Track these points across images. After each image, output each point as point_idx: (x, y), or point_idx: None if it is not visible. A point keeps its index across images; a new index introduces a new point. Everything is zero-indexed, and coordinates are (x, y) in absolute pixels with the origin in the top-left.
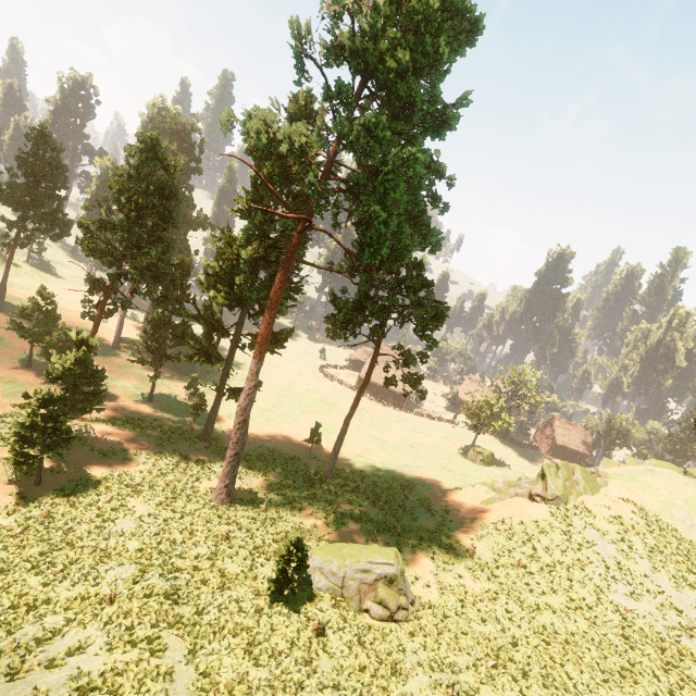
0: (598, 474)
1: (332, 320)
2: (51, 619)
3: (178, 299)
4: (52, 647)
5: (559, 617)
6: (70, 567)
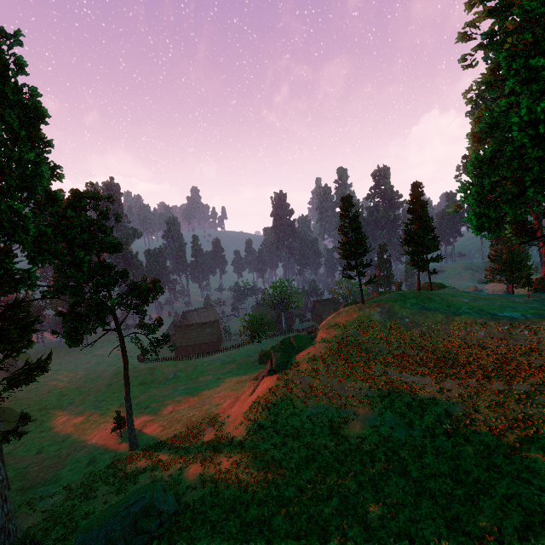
0: (313, 332)
1: (66, 333)
2: None
3: None
4: None
5: (278, 448)
6: None
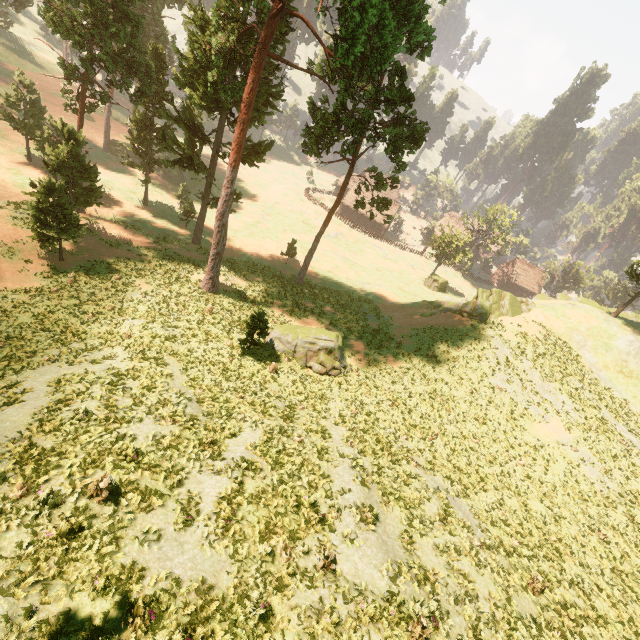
0: (526, 303)
1: (308, 133)
2: (90, 342)
3: (158, 98)
4: (93, 355)
5: (448, 387)
6: (97, 316)
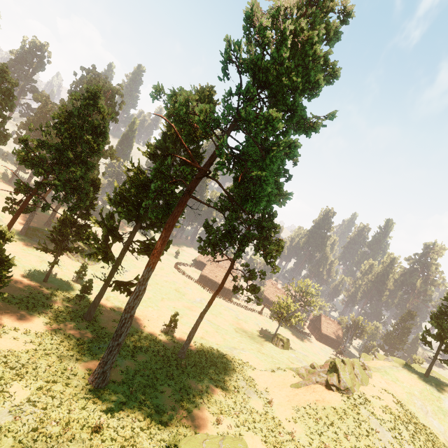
0: (364, 367)
1: (204, 240)
2: None
3: (87, 207)
4: None
5: None
6: None
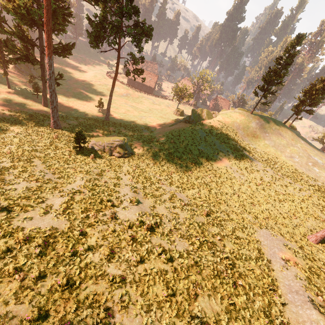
0: (215, 114)
1: (90, 35)
2: None
3: None
4: None
5: (180, 154)
6: None
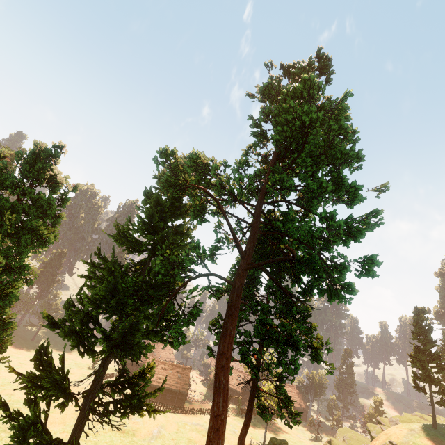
0: None
1: None
2: None
3: None
4: None
5: None
6: None
